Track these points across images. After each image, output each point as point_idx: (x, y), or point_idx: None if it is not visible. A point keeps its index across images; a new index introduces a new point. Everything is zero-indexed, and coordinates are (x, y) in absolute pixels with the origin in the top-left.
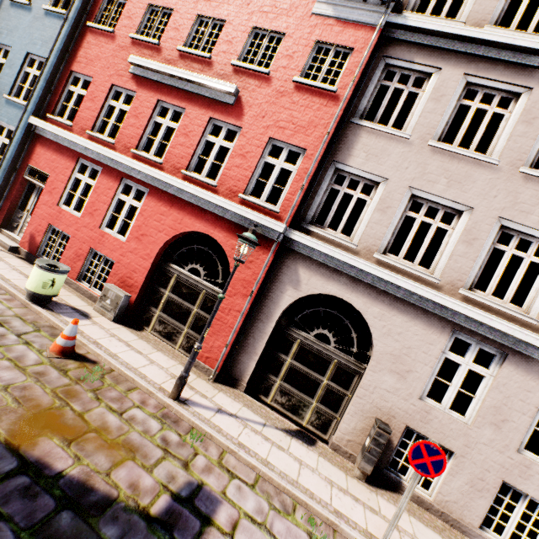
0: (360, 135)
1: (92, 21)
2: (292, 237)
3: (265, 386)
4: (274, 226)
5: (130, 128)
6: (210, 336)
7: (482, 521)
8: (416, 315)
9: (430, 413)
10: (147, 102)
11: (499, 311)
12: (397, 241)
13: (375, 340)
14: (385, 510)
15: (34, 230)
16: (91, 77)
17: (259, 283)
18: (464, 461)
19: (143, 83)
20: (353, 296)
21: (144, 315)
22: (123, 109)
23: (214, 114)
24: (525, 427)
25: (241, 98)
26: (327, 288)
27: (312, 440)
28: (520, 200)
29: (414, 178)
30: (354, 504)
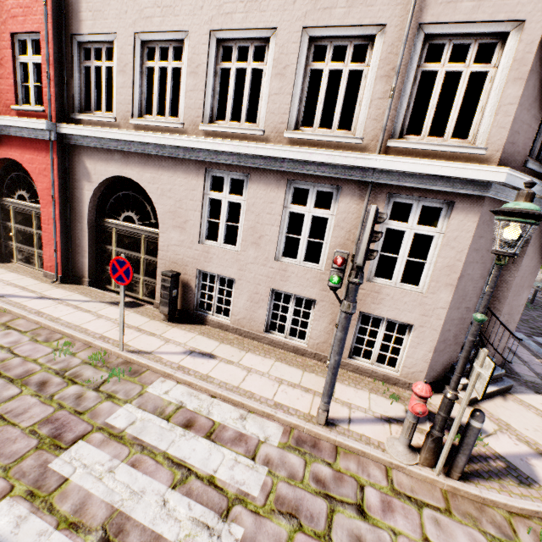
0: None
1: None
2: (62, 131)
3: (106, 277)
4: (38, 125)
5: None
6: (46, 248)
7: (269, 327)
8: (176, 167)
9: (210, 252)
10: None
11: (234, 134)
12: None
13: (156, 204)
14: (169, 334)
15: None
16: None
17: (57, 187)
18: (242, 283)
19: None
20: (129, 170)
21: (6, 250)
22: None
23: None
24: (277, 236)
25: None
26: (109, 171)
27: (139, 306)
28: (222, 0)
29: (135, 21)
30: (132, 333)
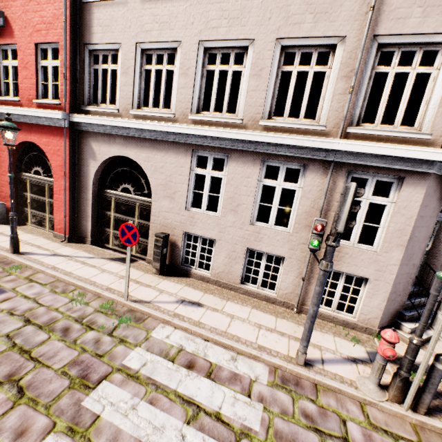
0: (93, 11)
1: None
2: (74, 120)
3: (105, 237)
4: (55, 115)
5: None
6: (56, 213)
7: (243, 279)
8: (168, 149)
9: (194, 217)
10: None
11: (217, 122)
12: (233, 106)
13: (149, 178)
14: (161, 285)
15: None
16: None
17: (68, 164)
18: (221, 243)
19: None
20: (128, 151)
21: (22, 215)
22: None
23: None
24: (252, 205)
25: (7, 18)
26: (112, 151)
27: (133, 261)
28: (210, 17)
29: (137, 34)
30: (132, 285)
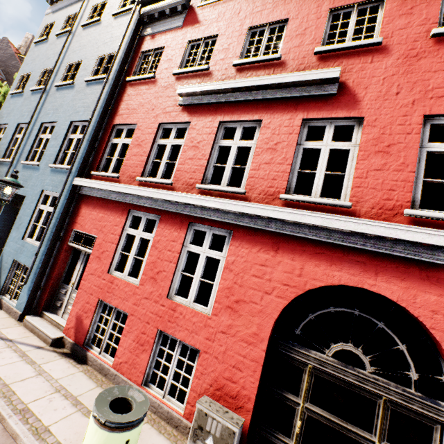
0: None
1: (130, 76)
2: None
3: None
4: None
5: (190, 161)
6: None
7: None
8: None
9: None
10: (206, 127)
11: None
12: None
13: None
14: None
15: (81, 310)
16: (134, 124)
17: None
18: None
19: (197, 111)
20: None
21: None
22: (175, 144)
23: (307, 113)
24: None
25: (345, 84)
26: None
27: None
28: None
29: None
30: None
